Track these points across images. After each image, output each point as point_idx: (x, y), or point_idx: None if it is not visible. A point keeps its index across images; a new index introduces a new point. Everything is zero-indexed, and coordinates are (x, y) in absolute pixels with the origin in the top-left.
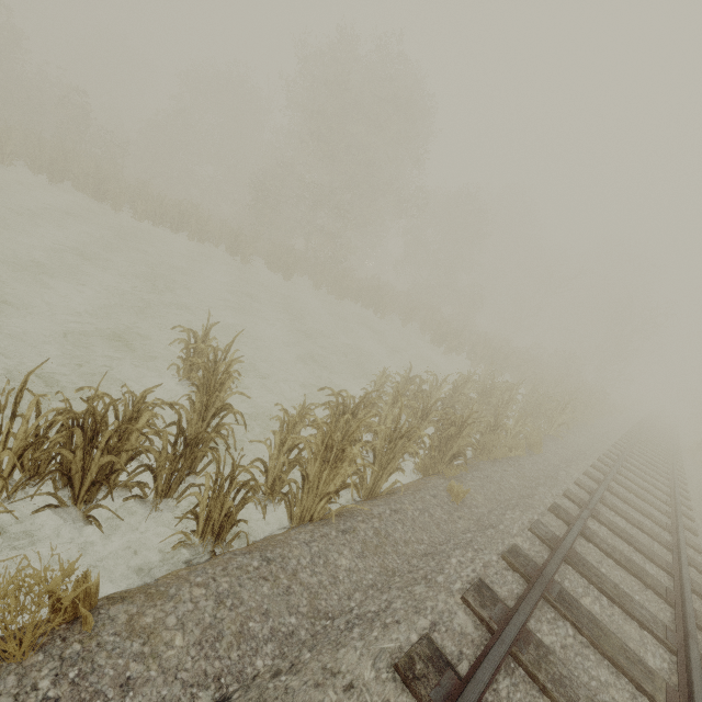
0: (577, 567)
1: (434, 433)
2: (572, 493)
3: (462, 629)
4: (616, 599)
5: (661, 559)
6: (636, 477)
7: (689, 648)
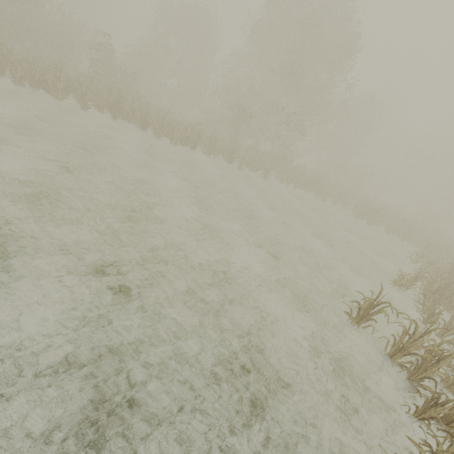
0: None
1: None
2: None
3: None
4: None
5: None
6: None
7: None
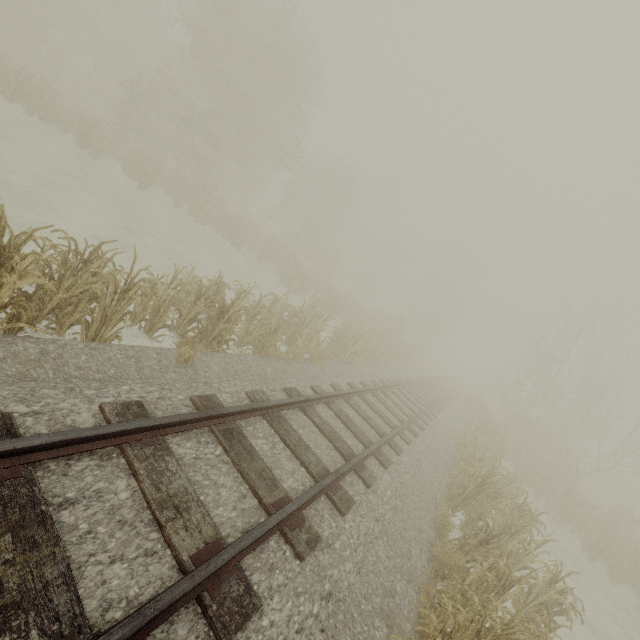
0: (271, 422)
1: (204, 318)
2: (320, 387)
3: (75, 424)
4: (292, 446)
5: (366, 439)
6: (397, 399)
7: (326, 477)
